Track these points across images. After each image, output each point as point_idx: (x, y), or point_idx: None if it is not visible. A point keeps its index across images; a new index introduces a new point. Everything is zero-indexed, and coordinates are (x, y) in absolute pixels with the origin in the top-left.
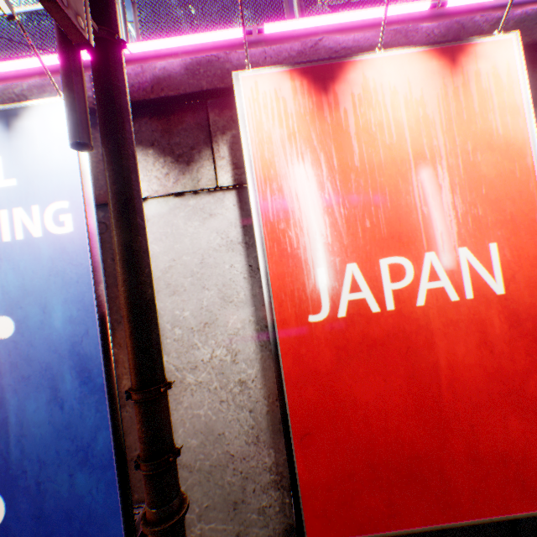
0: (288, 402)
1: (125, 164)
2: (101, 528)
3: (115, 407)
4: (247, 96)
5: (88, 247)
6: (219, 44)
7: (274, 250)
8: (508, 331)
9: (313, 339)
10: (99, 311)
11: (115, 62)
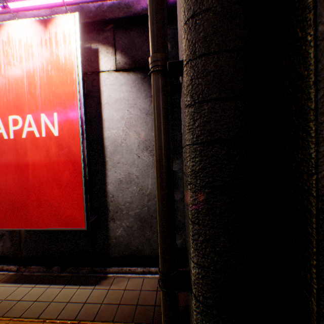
0: None
1: None
2: None
3: None
4: None
5: None
6: None
7: None
8: (59, 152)
9: None
10: None
11: None
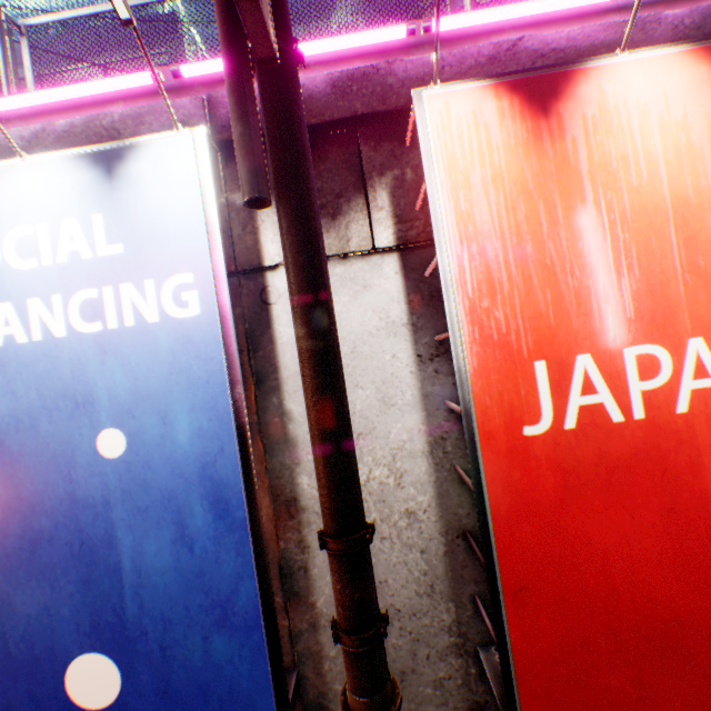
0: (495, 544)
1: (311, 225)
2: (245, 707)
3: (260, 549)
4: (434, 122)
5: (220, 335)
6: (365, 49)
7: (474, 337)
8: None
9: (529, 459)
10: (236, 421)
11: (293, 82)
